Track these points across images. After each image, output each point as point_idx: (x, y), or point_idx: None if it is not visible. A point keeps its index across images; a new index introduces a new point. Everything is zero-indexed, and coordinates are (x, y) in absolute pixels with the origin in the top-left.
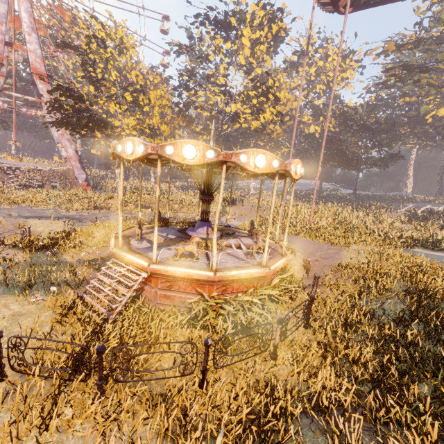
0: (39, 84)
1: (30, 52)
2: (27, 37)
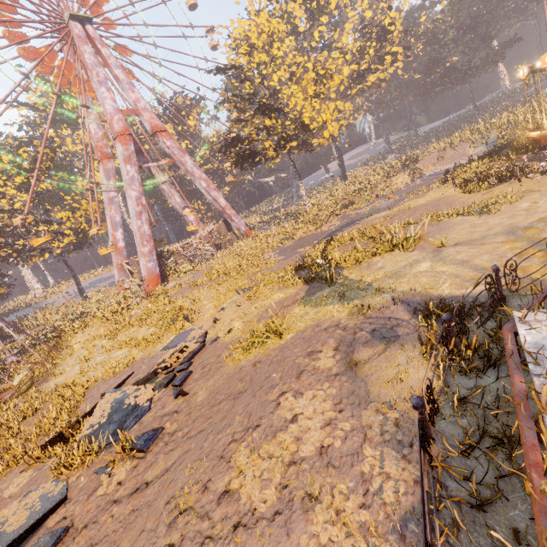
0: (166, 142)
1: (142, 111)
2: (132, 95)
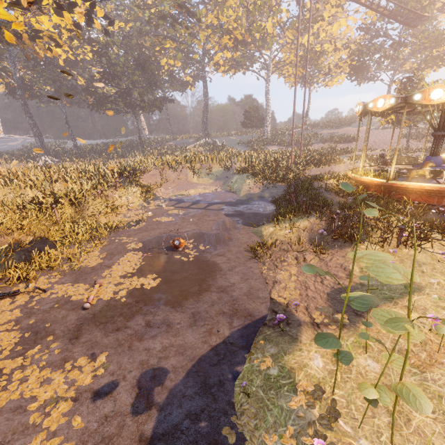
0: None
1: None
2: None
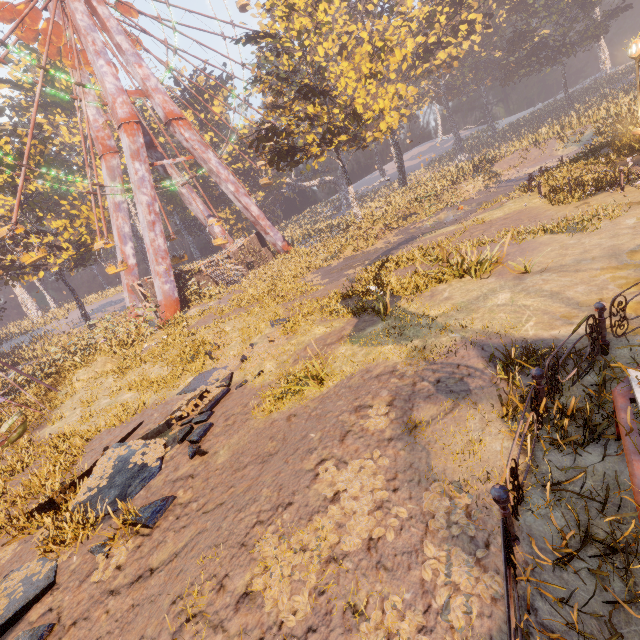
0: (183, 133)
1: (153, 92)
2: (139, 71)
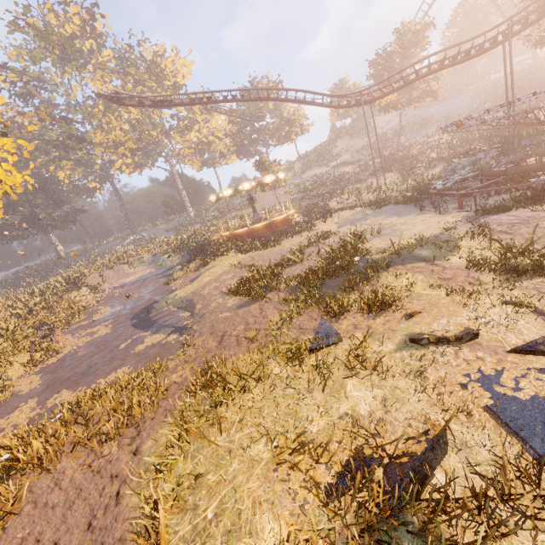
0: None
1: None
2: None
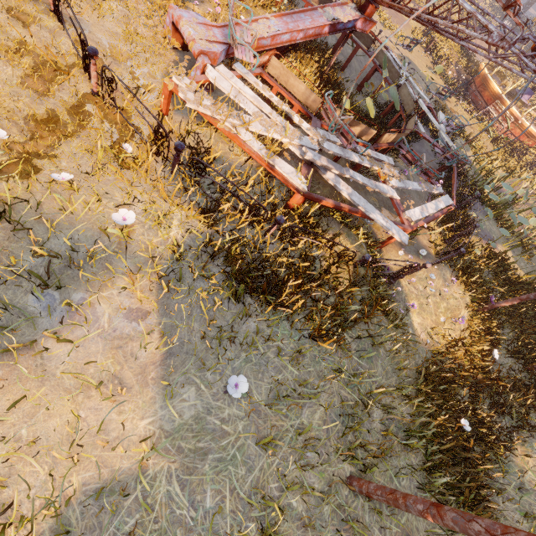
0: None
1: None
2: None
